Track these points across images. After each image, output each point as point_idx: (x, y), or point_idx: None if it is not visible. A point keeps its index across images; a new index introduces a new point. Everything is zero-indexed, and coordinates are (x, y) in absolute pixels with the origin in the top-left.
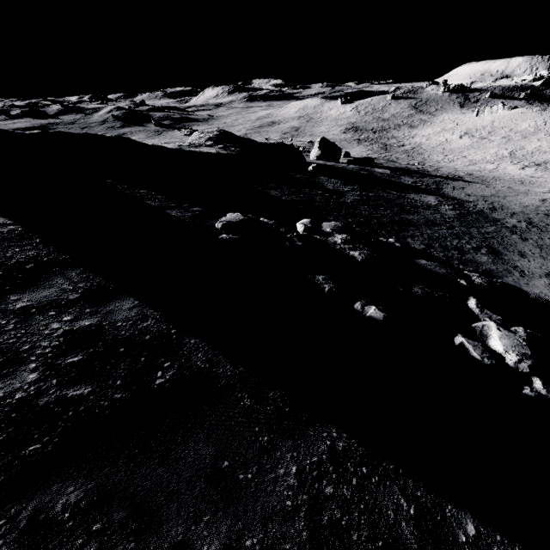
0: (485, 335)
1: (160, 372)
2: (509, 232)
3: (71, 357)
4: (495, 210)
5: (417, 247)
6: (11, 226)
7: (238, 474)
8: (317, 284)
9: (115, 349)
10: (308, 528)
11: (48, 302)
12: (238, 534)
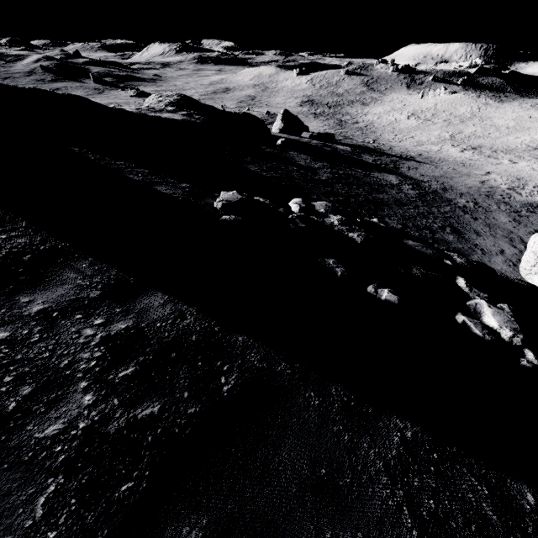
0: (478, 312)
1: (222, 377)
2: (462, 212)
3: (123, 370)
4: (446, 190)
5: (395, 226)
6: None
7: (338, 481)
8: (329, 268)
9: (166, 355)
10: (416, 524)
11: (68, 302)
12: None
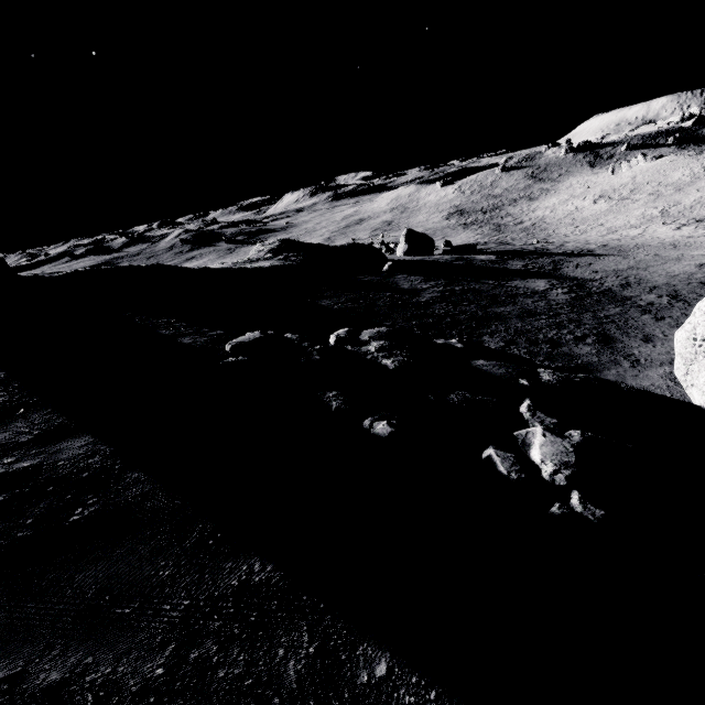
0: (527, 444)
1: (80, 509)
2: (639, 312)
3: None
4: (628, 286)
5: (493, 345)
6: None
7: (115, 609)
8: (325, 403)
9: (43, 488)
10: (169, 663)
11: None
12: (83, 668)
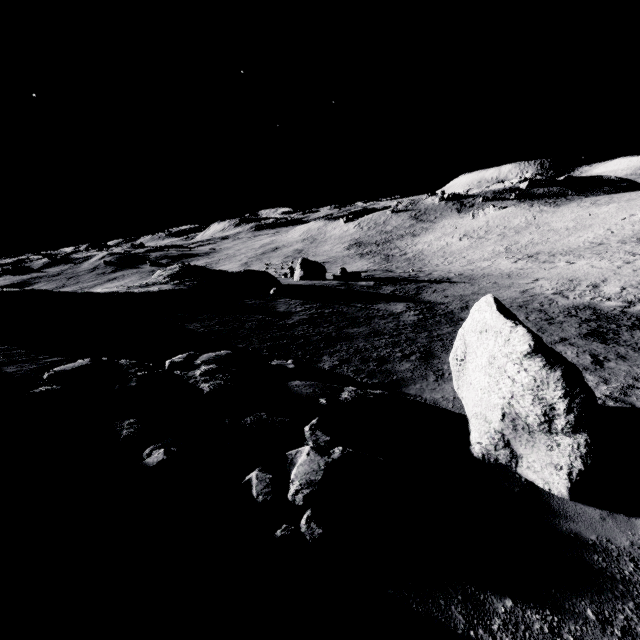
0: (294, 464)
1: None
2: None
3: None
4: (466, 308)
5: (327, 364)
6: None
7: None
8: (117, 431)
9: None
10: None
11: None
12: None
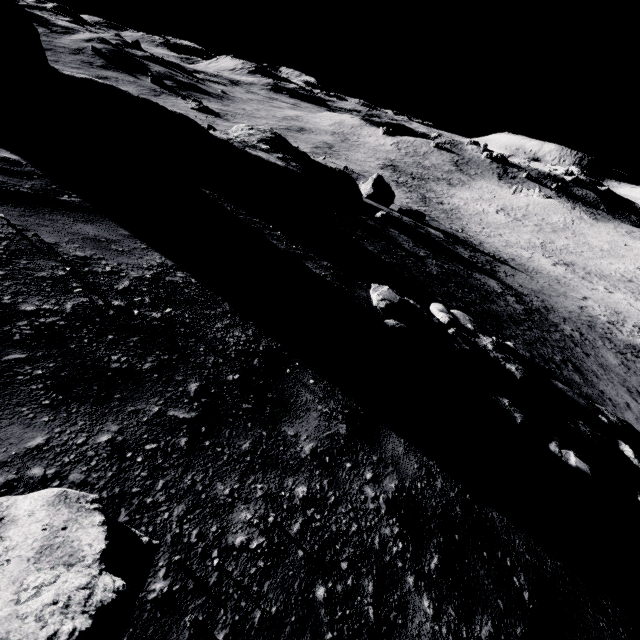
0: None
1: (514, 578)
2: (572, 343)
3: (430, 558)
4: (549, 310)
5: (524, 353)
6: (179, 272)
7: None
8: (506, 411)
9: (451, 536)
10: None
11: (328, 440)
12: None
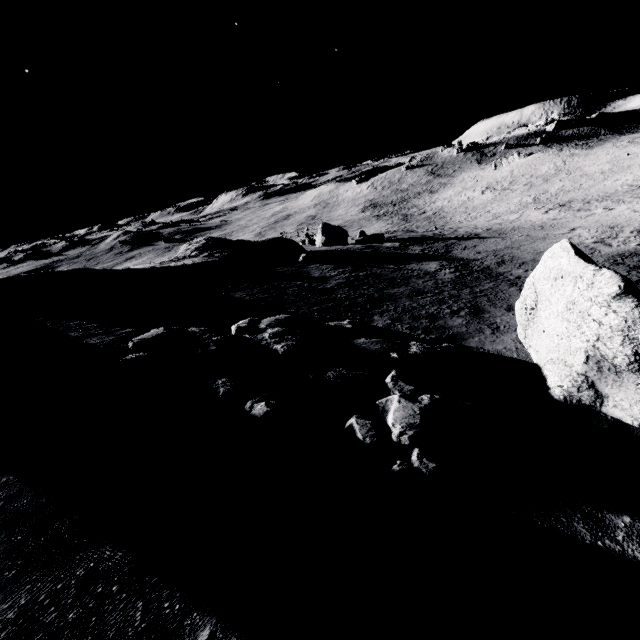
0: (386, 411)
1: None
2: (508, 285)
3: None
4: (503, 263)
5: (380, 323)
6: None
7: None
8: (214, 389)
9: None
10: None
11: None
12: None
